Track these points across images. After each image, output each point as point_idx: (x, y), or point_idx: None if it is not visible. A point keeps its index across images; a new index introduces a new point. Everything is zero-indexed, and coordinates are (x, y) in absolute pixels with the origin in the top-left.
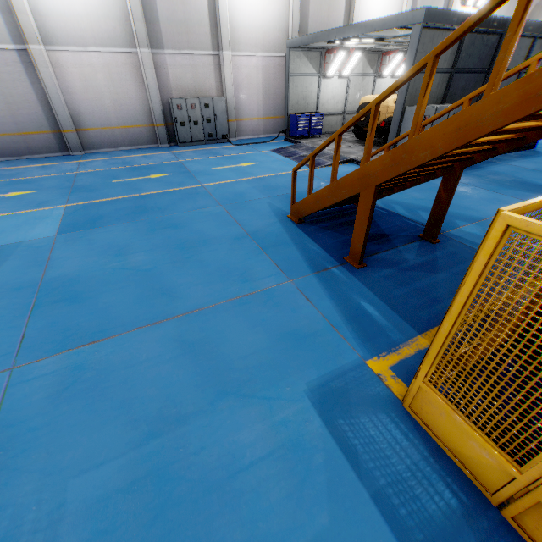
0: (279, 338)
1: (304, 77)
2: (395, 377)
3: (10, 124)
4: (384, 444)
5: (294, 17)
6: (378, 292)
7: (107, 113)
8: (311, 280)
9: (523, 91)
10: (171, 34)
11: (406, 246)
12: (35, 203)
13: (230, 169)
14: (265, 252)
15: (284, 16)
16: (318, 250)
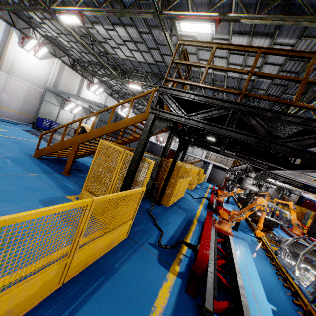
0: (24, 188)
1: (52, 104)
2: (76, 199)
3: None
4: (68, 211)
5: (52, 80)
6: (74, 182)
7: None
8: (43, 175)
9: (113, 126)
10: None
11: None
12: None
13: None
14: (16, 164)
15: (46, 77)
16: (48, 168)
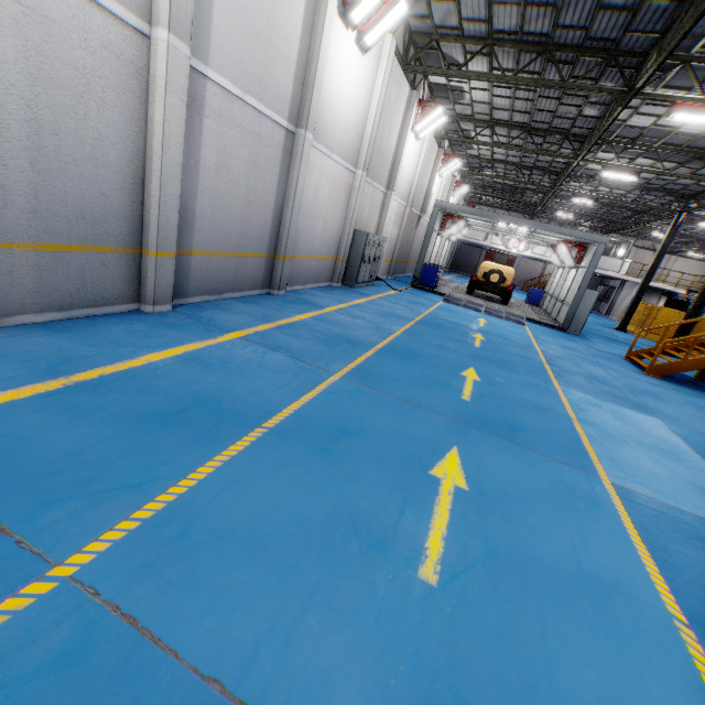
0: None
1: (434, 233)
2: None
3: (232, 237)
4: None
5: (419, 176)
6: None
7: (314, 238)
8: None
9: None
10: (374, 163)
11: None
12: (533, 386)
13: (495, 327)
14: None
15: (413, 173)
16: None
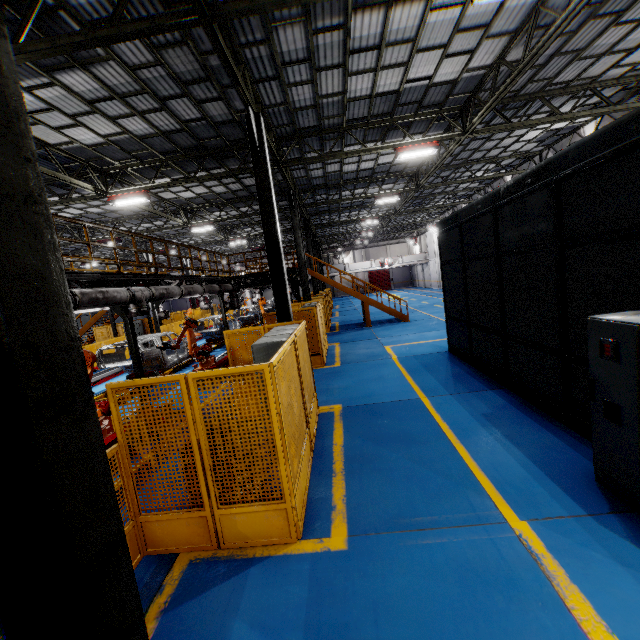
0: None
1: None
2: None
3: None
4: None
5: None
6: None
7: None
8: None
9: (95, 318)
10: None
11: None
12: None
13: None
14: None
15: None
16: None
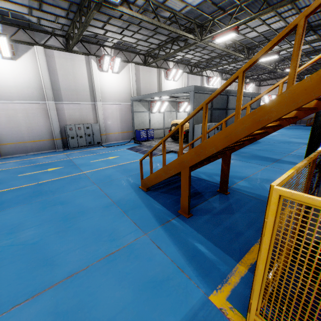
0: (141, 289)
1: (141, 113)
2: (232, 307)
3: None
4: None
5: (133, 88)
6: (203, 233)
7: (22, 134)
8: (159, 231)
9: (253, 118)
10: (67, 94)
11: (212, 198)
12: None
13: (102, 161)
14: (126, 214)
15: (128, 87)
16: (161, 208)
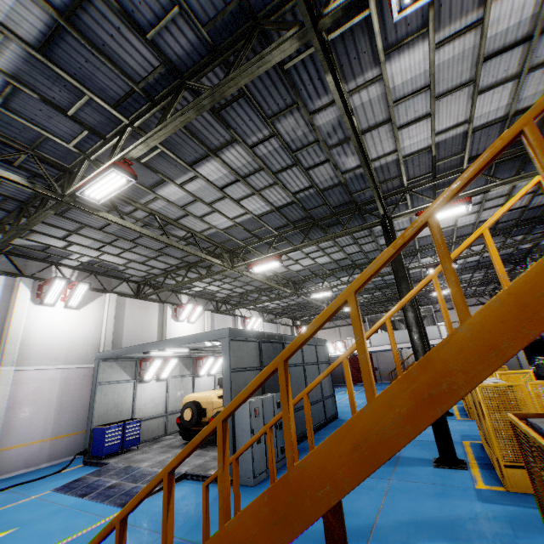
0: None
1: (116, 384)
2: None
3: None
4: None
5: (107, 335)
6: None
7: None
8: None
9: (413, 390)
10: None
11: None
12: None
13: None
14: None
15: (95, 334)
16: None
